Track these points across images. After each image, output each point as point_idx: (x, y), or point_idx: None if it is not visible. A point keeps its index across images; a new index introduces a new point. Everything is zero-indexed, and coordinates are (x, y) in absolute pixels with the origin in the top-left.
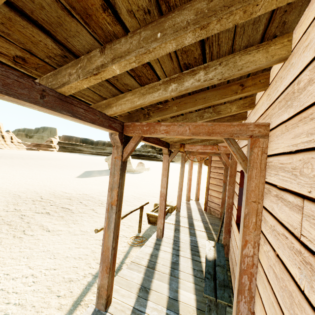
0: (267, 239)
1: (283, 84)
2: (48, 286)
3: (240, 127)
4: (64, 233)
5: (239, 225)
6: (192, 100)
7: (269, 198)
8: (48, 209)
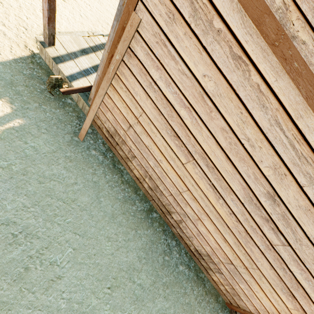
0: None
1: None
2: (97, 18)
3: None
4: None
5: None
6: None
7: None
8: None
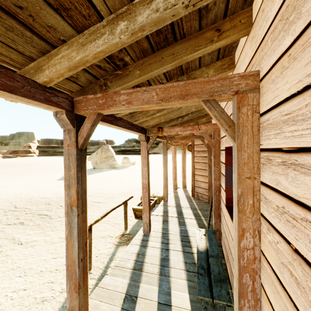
0: (272, 225)
1: (277, 1)
2: None
3: (221, 82)
4: (39, 243)
5: (229, 208)
6: (157, 58)
7: (270, 169)
8: (22, 219)
